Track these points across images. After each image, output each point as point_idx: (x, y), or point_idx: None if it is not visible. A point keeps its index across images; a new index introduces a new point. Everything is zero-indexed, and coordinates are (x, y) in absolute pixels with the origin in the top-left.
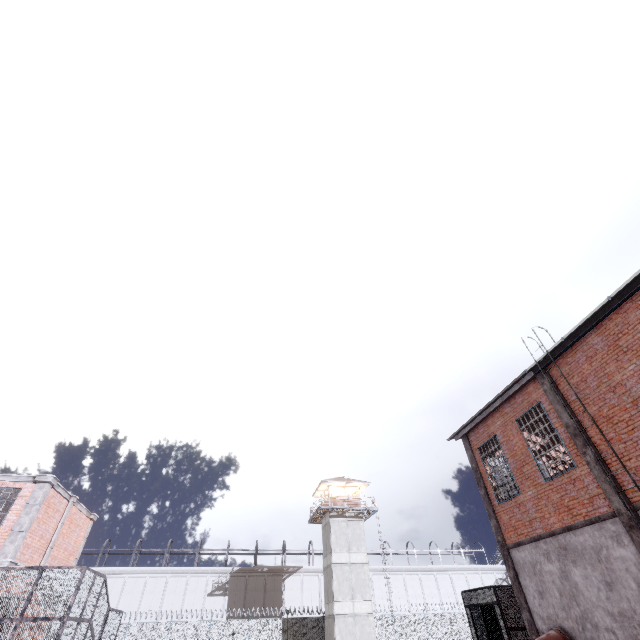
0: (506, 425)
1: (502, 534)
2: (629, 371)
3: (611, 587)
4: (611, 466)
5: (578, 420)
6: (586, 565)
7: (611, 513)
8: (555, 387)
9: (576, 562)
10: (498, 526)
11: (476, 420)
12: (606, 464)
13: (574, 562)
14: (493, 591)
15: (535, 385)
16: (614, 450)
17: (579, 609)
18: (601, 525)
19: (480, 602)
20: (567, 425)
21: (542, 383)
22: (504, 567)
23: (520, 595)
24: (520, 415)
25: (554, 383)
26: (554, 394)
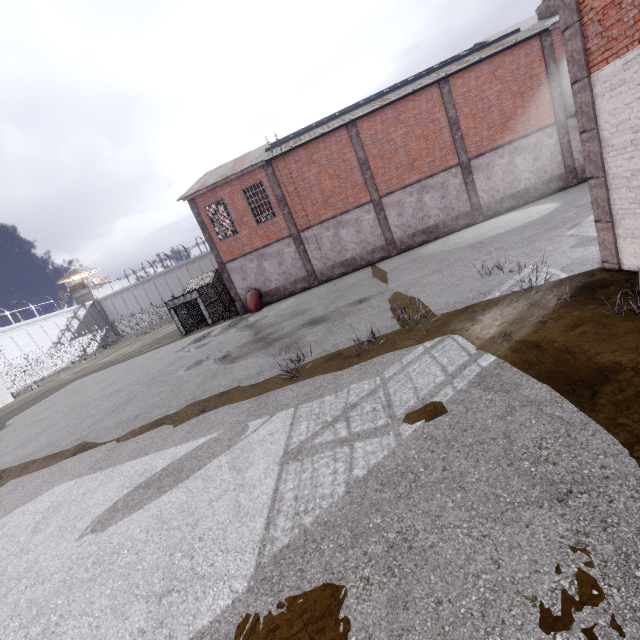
0: (234, 193)
1: (221, 258)
2: (313, 173)
3: (281, 264)
4: (294, 216)
5: (283, 194)
6: (272, 259)
7: (289, 235)
8: (275, 174)
9: (267, 259)
10: (219, 254)
11: (210, 188)
12: (292, 215)
13: (266, 260)
14: (197, 292)
15: (261, 170)
16: (304, 209)
17: (264, 278)
18: (283, 241)
19: (184, 302)
20: (277, 196)
21: (267, 170)
22: (73, 308)
23: (231, 284)
24: (246, 187)
25: (274, 171)
26: (273, 178)
